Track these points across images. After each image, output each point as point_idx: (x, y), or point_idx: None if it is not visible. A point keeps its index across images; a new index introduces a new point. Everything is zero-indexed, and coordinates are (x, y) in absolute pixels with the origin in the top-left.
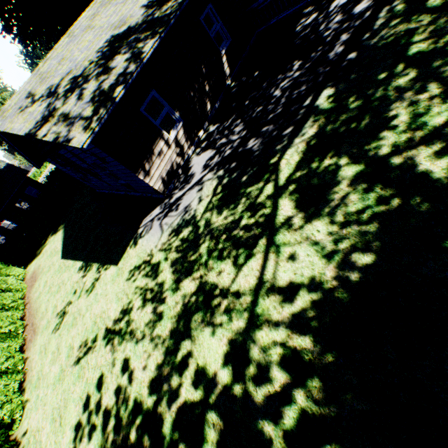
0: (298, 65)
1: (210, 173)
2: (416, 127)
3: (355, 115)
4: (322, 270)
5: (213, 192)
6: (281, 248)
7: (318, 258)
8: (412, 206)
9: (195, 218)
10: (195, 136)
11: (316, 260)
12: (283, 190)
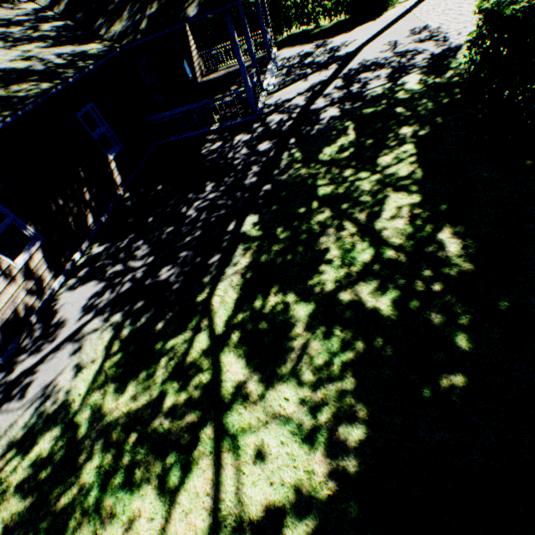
0: (212, 186)
1: (97, 319)
2: (350, 262)
3: (288, 245)
4: (309, 465)
5: (105, 352)
6: (241, 439)
7: (298, 445)
8: (378, 349)
9: (69, 406)
10: (67, 259)
11: (297, 449)
12: (224, 341)
